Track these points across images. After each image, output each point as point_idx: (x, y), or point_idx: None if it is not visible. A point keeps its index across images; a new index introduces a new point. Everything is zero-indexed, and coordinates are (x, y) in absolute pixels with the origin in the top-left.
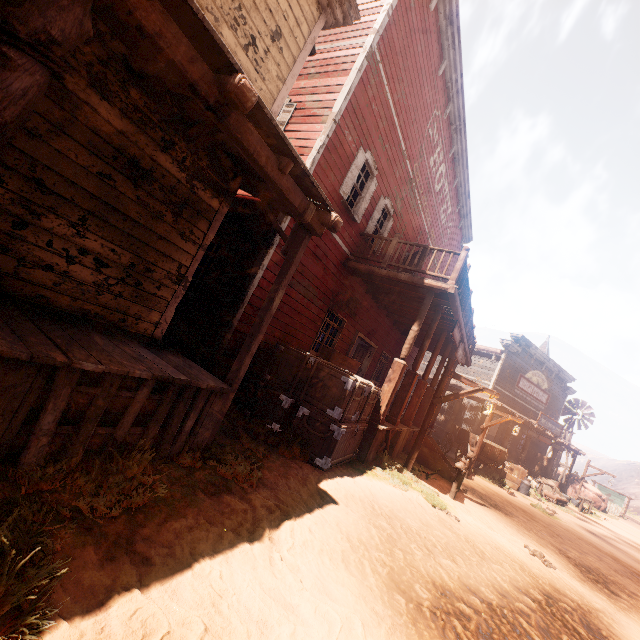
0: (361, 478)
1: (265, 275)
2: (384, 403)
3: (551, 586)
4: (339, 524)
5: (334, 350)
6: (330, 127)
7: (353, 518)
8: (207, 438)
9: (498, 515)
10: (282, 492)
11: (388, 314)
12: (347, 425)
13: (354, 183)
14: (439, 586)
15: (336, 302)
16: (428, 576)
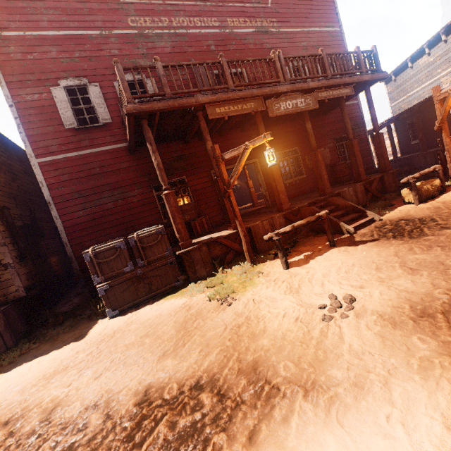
0: (148, 307)
1: (65, 219)
2: (176, 232)
3: (250, 363)
4: (28, 373)
5: (164, 212)
6: (12, 113)
7: (52, 362)
8: (4, 344)
9: (378, 251)
10: (26, 360)
11: (241, 129)
12: (110, 281)
13: (77, 108)
14: (17, 414)
15: (155, 177)
16: (27, 405)
